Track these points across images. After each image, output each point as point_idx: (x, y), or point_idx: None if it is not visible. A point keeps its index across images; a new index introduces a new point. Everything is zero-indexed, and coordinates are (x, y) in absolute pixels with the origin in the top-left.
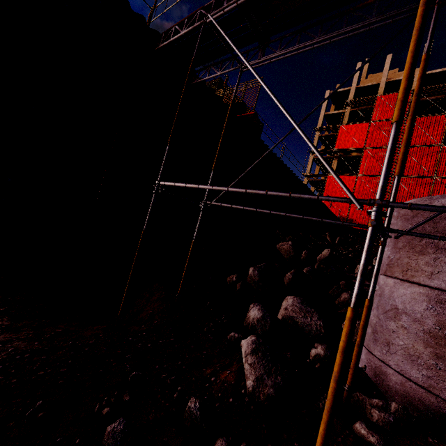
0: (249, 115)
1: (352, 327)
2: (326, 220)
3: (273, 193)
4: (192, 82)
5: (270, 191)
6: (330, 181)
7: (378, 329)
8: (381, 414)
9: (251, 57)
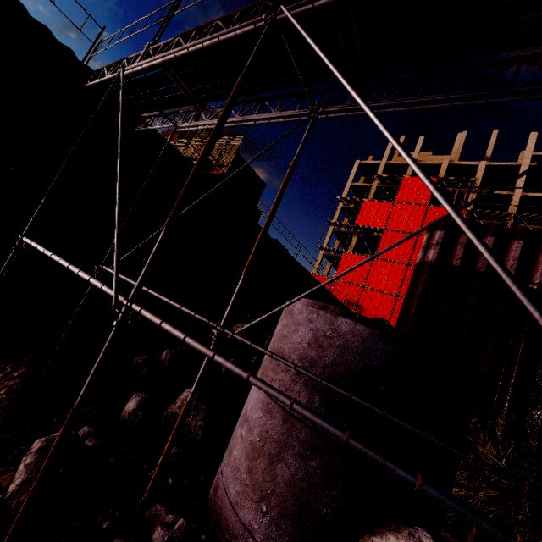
0: (216, 174)
1: (65, 429)
2: (184, 309)
3: (81, 274)
4: (135, 128)
5: (81, 271)
6: (346, 259)
7: (233, 436)
8: (161, 532)
9: (187, 119)
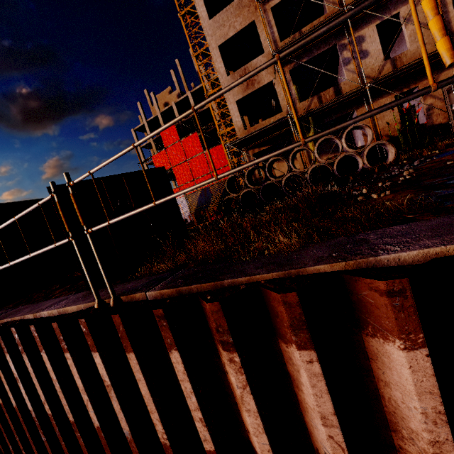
0: None
1: None
2: None
3: None
4: None
5: None
6: None
7: None
8: None
9: None
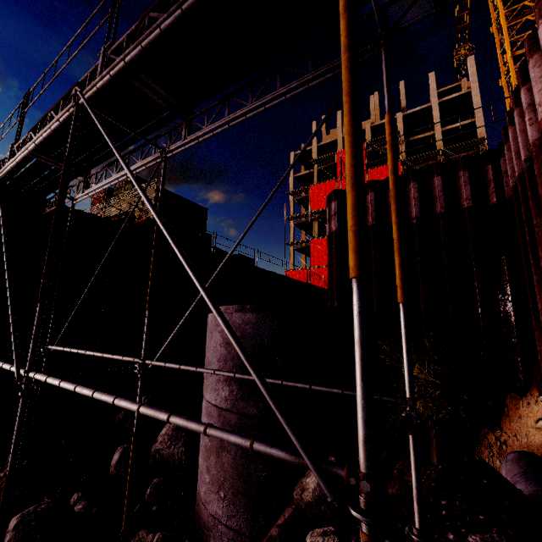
0: (142, 222)
1: (4, 494)
2: (114, 357)
3: None
4: (44, 212)
5: None
6: (314, 246)
7: None
8: None
9: (80, 189)
